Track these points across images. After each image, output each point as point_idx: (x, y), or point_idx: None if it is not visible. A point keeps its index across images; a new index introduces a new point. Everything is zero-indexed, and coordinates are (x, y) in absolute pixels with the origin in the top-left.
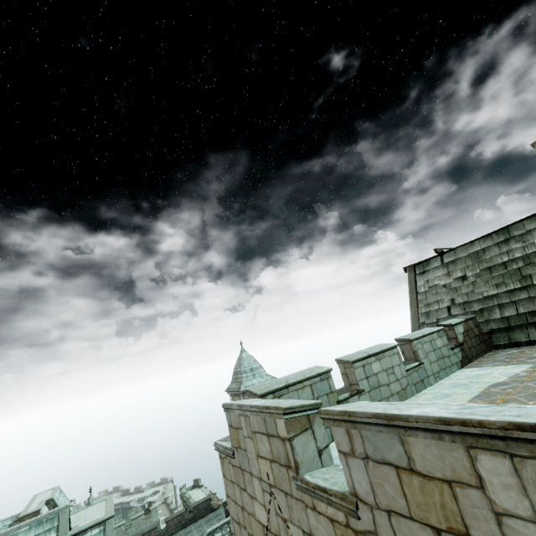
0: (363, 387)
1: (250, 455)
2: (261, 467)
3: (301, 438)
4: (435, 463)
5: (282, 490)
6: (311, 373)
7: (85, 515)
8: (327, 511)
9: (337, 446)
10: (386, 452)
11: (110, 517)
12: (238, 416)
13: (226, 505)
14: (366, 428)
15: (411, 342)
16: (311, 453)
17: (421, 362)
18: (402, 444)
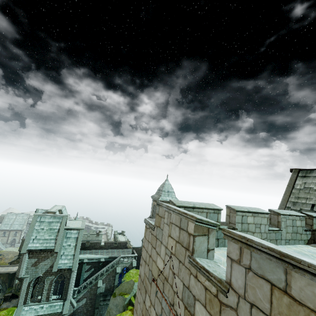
0: (237, 227)
1: (164, 233)
2: (169, 242)
3: (200, 238)
4: (311, 298)
5: (178, 258)
6: (209, 206)
7: (73, 223)
8: (205, 282)
9: (228, 253)
10: (268, 273)
11: (82, 229)
12: (164, 211)
13: (133, 249)
14: (258, 252)
15: (279, 215)
16: (203, 248)
17: (281, 229)
18: (285, 274)
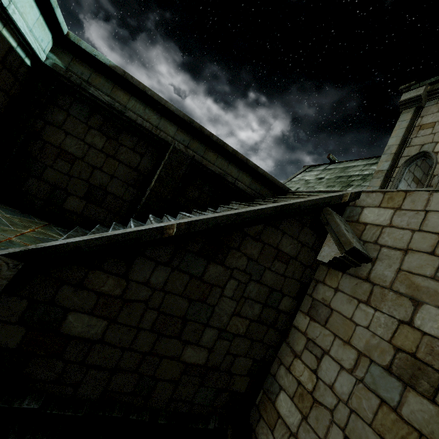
0: None
1: None
2: None
3: None
4: None
5: None
6: None
7: None
8: None
9: None
10: None
11: None
12: None
13: None
14: None
15: None
16: None
17: None
18: None
